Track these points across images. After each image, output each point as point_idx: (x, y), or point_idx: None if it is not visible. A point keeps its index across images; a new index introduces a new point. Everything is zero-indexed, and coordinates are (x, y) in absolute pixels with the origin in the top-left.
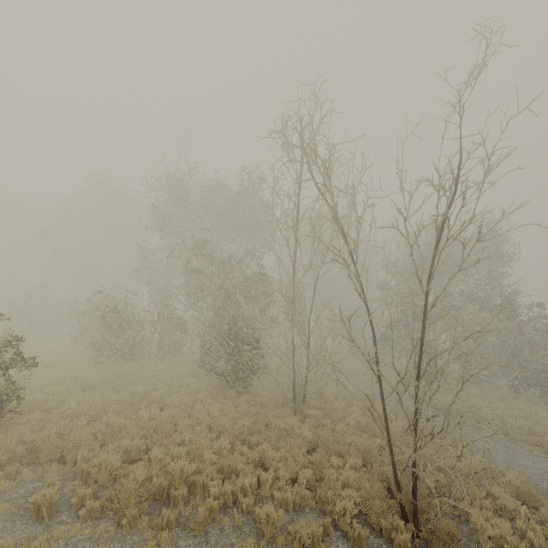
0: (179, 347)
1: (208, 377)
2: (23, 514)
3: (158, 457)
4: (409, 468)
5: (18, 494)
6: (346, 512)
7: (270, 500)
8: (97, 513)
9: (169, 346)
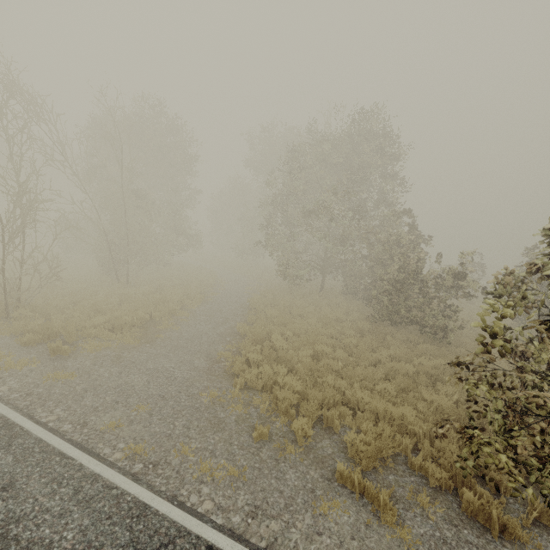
0: None
1: None
2: None
3: None
4: None
5: None
6: None
7: None
8: None
9: None
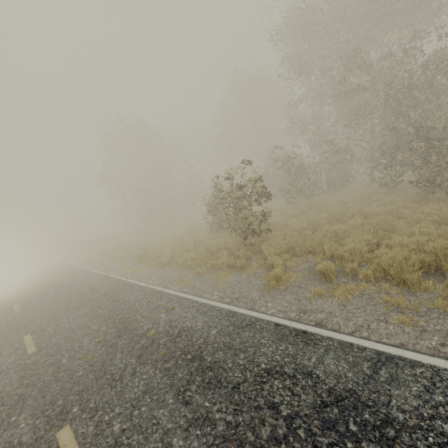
0: (347, 178)
1: (394, 192)
2: (313, 278)
3: (403, 243)
4: None
5: (300, 269)
6: None
7: None
8: (371, 278)
9: (337, 179)
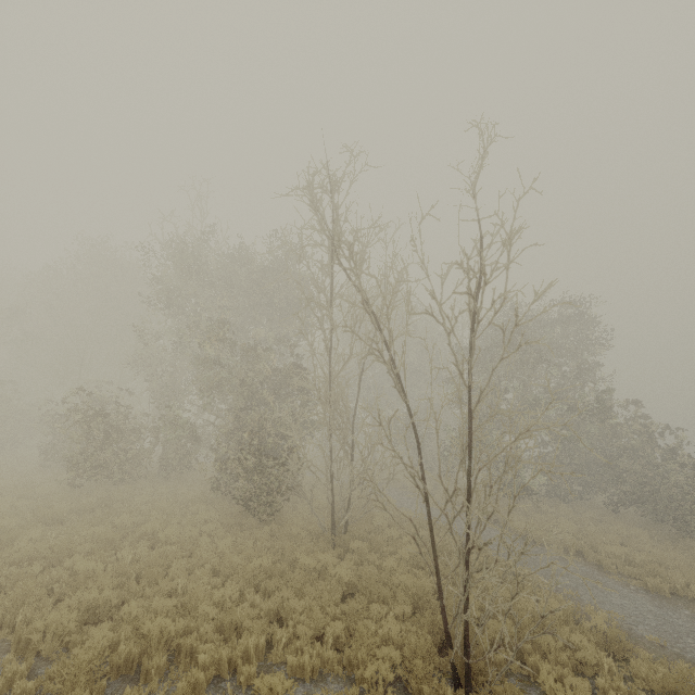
0: (189, 462)
1: (224, 501)
2: None
3: (132, 614)
4: (459, 615)
5: None
6: (379, 679)
7: (282, 667)
8: None
9: (174, 461)
